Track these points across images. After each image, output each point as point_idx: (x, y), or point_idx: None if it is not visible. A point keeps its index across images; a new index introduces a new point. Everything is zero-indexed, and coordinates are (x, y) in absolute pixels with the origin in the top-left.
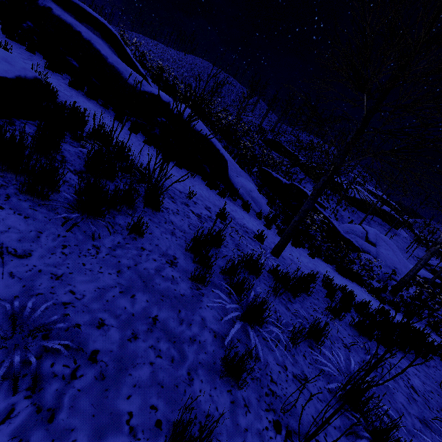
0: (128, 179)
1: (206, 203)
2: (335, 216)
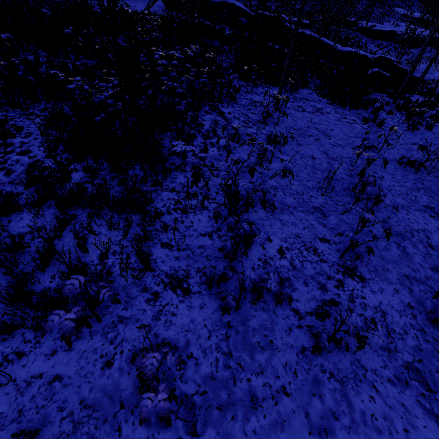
0: None
1: None
2: None
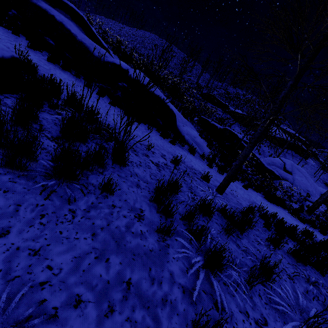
0: (98, 139)
1: (162, 151)
2: (258, 151)
